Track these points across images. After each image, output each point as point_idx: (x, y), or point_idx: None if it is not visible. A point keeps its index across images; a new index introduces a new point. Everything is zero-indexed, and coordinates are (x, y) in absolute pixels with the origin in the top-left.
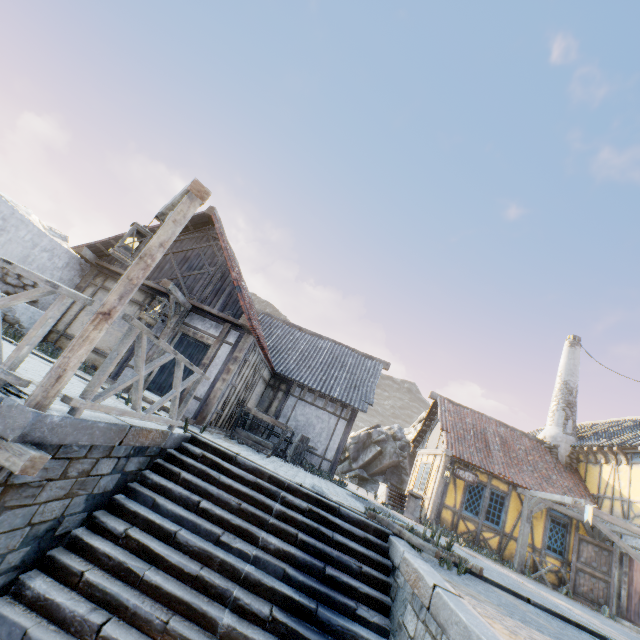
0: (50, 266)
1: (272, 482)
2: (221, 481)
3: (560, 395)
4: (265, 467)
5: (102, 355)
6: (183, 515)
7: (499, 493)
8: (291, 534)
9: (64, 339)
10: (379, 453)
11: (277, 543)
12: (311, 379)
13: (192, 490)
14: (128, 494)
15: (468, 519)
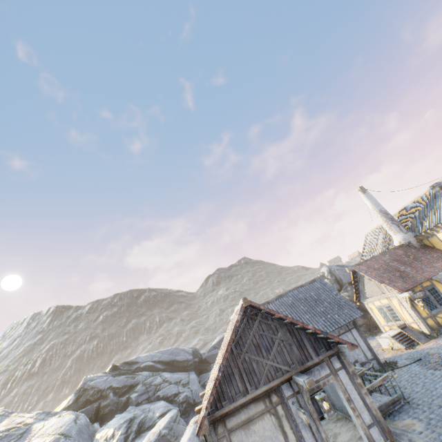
0: None
1: None
2: None
3: (384, 218)
4: None
5: None
6: None
7: (430, 288)
8: None
9: None
10: None
11: None
12: (322, 327)
13: None
14: None
15: (437, 313)
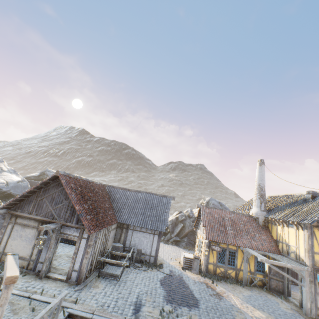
0: None
1: None
2: None
3: (257, 191)
4: (107, 317)
5: (25, 259)
6: None
7: (232, 251)
8: None
9: (4, 256)
10: (183, 227)
11: None
12: (136, 221)
13: None
14: None
15: (220, 266)
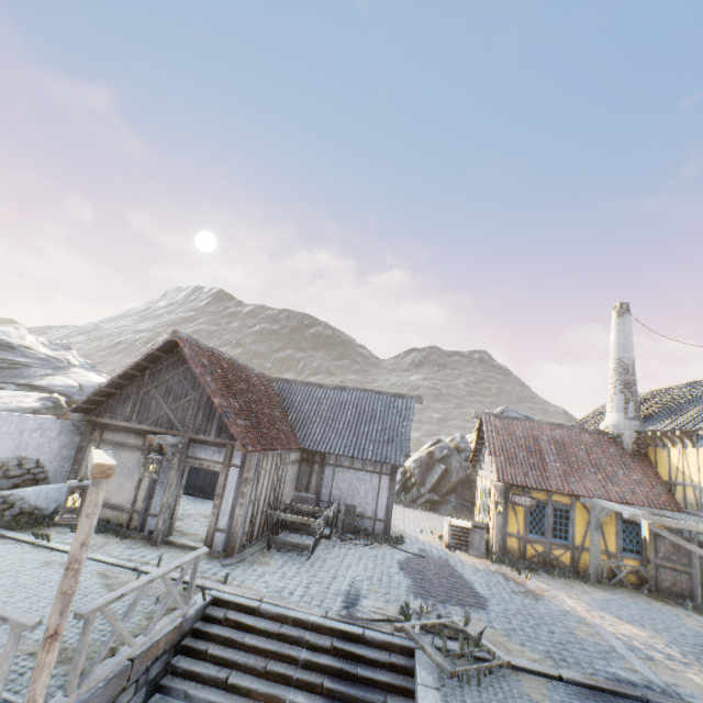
0: (45, 441)
1: (297, 624)
2: (246, 644)
3: (615, 376)
4: (289, 607)
5: (123, 510)
6: (213, 700)
7: (562, 507)
8: (317, 684)
9: None
10: (445, 471)
11: (303, 701)
12: (341, 445)
13: (221, 663)
14: (162, 691)
15: (535, 542)
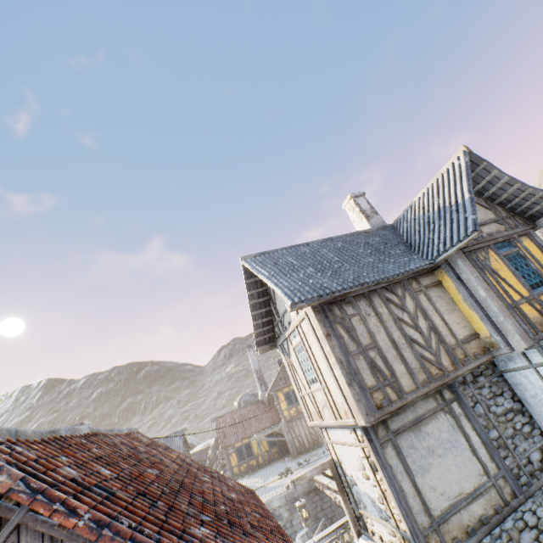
0: None
1: None
2: None
3: (255, 376)
4: None
5: None
6: None
7: (247, 443)
8: None
9: None
10: None
11: None
12: None
13: None
14: None
15: (243, 463)
